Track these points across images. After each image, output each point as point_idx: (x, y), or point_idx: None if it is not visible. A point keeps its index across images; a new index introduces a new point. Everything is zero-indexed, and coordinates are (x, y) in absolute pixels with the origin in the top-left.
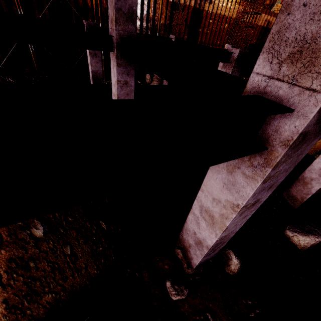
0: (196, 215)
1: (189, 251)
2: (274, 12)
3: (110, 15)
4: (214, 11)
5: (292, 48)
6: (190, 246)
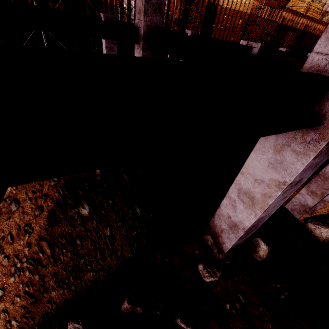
0: (233, 199)
1: (221, 236)
2: (289, 8)
3: (138, 6)
4: (229, 6)
5: None
6: (223, 230)
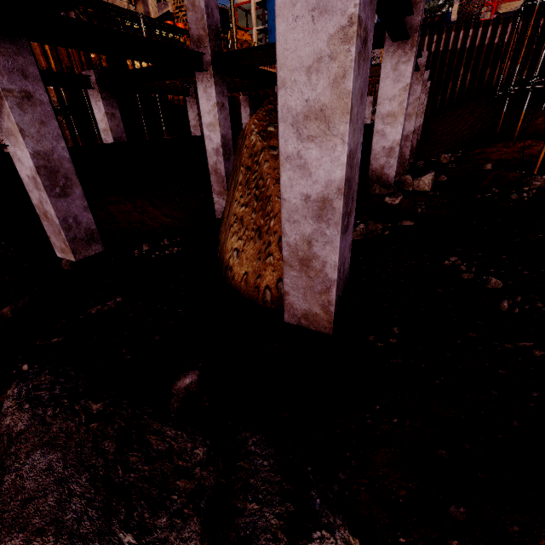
0: (380, 130)
1: (383, 174)
2: None
3: (196, 35)
4: None
5: None
6: (383, 166)
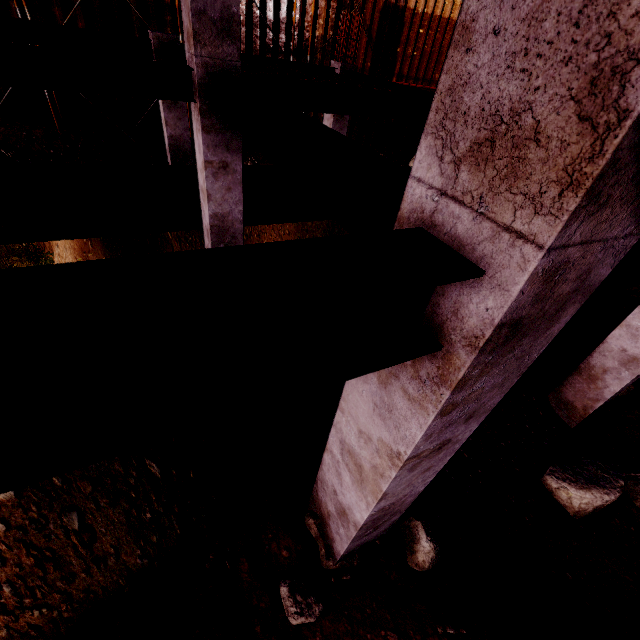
0: (336, 457)
1: (328, 524)
2: None
3: (185, 25)
4: (428, 10)
5: (477, 132)
6: (330, 515)
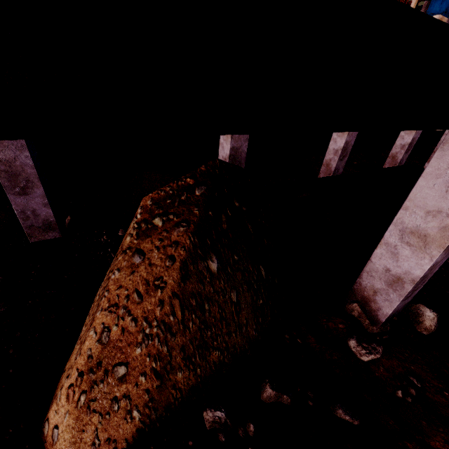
0: (392, 244)
1: (373, 300)
2: None
3: None
4: None
5: None
6: (377, 291)
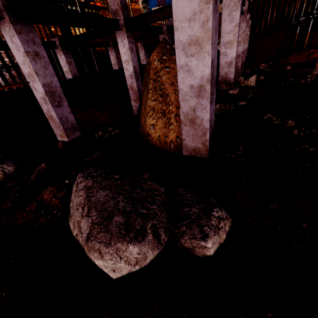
0: (224, 52)
1: (227, 77)
2: None
3: (114, 9)
4: None
5: None
6: (227, 73)
